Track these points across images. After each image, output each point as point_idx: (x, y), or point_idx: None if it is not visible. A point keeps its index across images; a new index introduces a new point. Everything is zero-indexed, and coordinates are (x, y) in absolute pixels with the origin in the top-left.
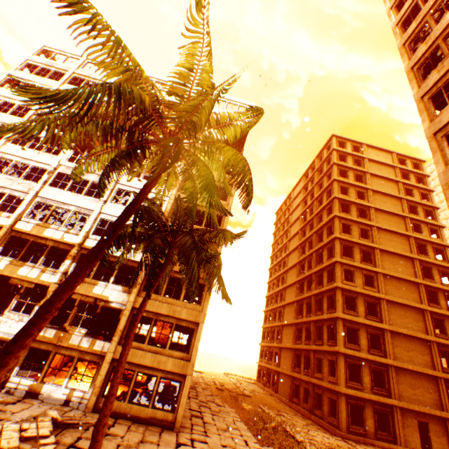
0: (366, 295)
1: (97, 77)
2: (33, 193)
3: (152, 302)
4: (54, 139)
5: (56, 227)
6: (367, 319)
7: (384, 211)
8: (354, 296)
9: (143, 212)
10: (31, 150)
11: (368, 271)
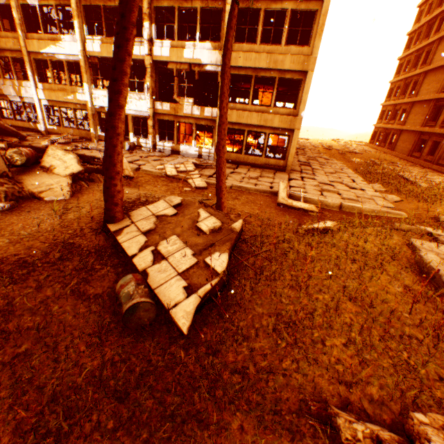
0: None
1: None
2: None
3: (247, 56)
4: None
5: None
6: None
7: None
8: None
9: None
10: None
11: None
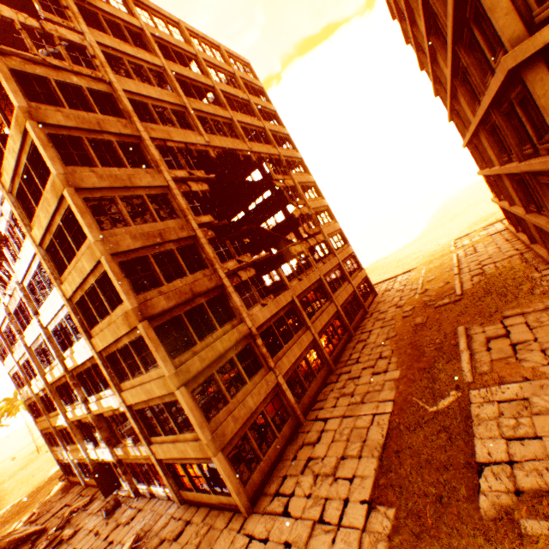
0: None
1: None
2: (26, 350)
3: (131, 392)
4: None
5: (54, 364)
6: None
7: None
8: None
9: None
10: None
11: None
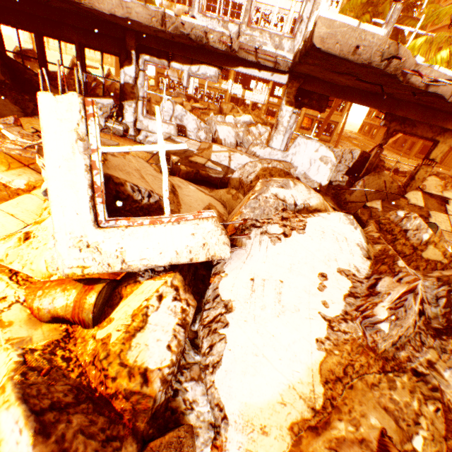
0: None
1: None
2: None
3: None
4: None
5: None
6: None
7: None
8: None
9: None
10: None
11: None
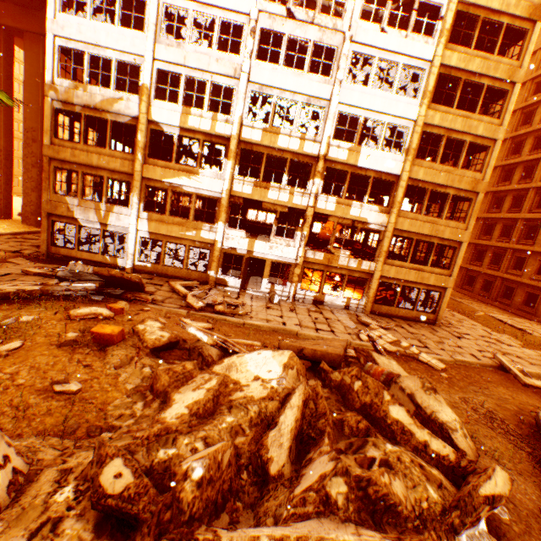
0: None
1: None
2: (244, 79)
3: (413, 222)
4: None
5: (287, 133)
6: None
7: None
8: None
9: None
10: None
11: None
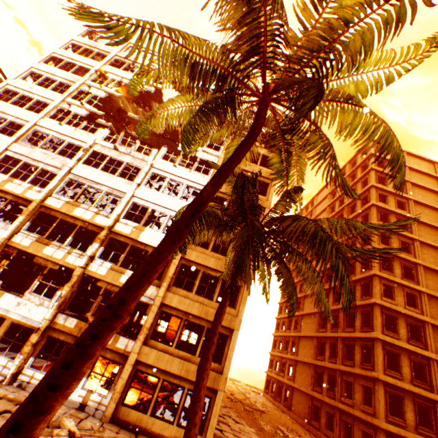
0: (408, 315)
1: (138, 61)
2: (66, 170)
3: (183, 299)
4: (91, 118)
5: (86, 207)
6: (410, 344)
7: (426, 224)
8: (395, 316)
9: (246, 179)
10: (68, 126)
11: (410, 289)
